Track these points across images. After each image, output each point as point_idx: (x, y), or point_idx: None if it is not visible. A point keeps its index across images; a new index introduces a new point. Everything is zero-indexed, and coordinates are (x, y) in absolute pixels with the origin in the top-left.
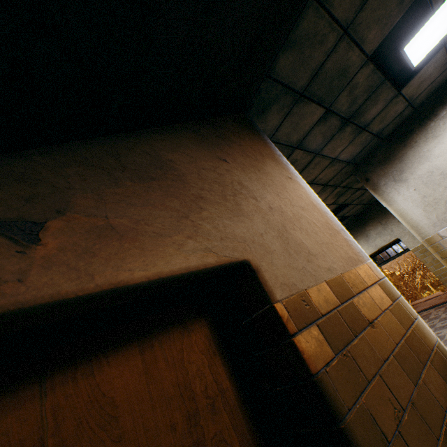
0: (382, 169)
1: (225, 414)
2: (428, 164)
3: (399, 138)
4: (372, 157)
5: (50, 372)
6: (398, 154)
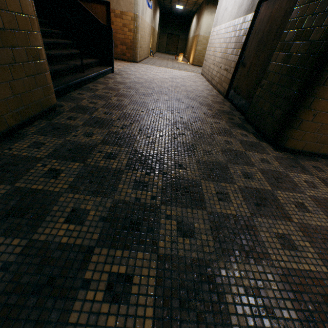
0: None
1: (105, 15)
2: None
3: None
4: None
5: (95, 4)
6: None
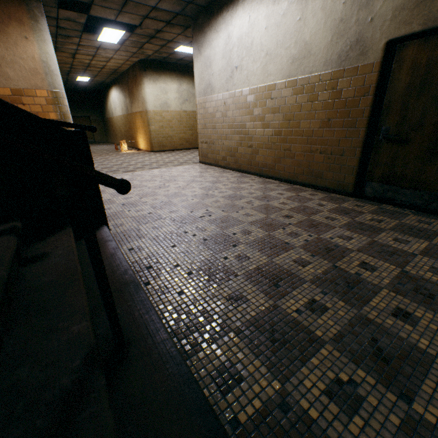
0: (198, 35)
1: None
2: (209, 51)
3: (209, 15)
4: (198, 19)
5: None
6: (205, 29)
